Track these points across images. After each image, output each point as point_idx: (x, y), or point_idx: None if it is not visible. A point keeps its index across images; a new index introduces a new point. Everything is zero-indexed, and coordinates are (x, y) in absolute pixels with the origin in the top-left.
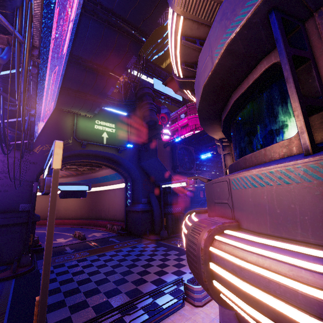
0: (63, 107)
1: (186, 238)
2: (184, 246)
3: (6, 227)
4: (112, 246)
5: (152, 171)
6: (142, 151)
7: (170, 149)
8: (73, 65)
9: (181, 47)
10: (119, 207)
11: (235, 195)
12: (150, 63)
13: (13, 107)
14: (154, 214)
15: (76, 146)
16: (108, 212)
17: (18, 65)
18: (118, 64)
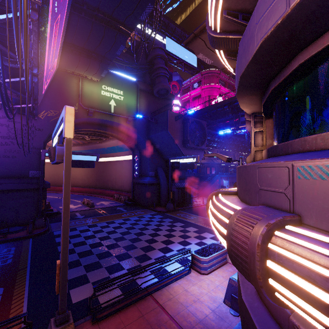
0: (66, 68)
1: (229, 227)
2: (215, 230)
3: (18, 192)
4: (120, 215)
5: (161, 145)
6: (151, 122)
7: (181, 122)
8: (77, 14)
9: None
10: (126, 178)
11: (302, 186)
12: (163, 17)
13: (13, 64)
14: (161, 188)
15: (83, 113)
16: (115, 183)
17: (15, 6)
18: (130, 14)
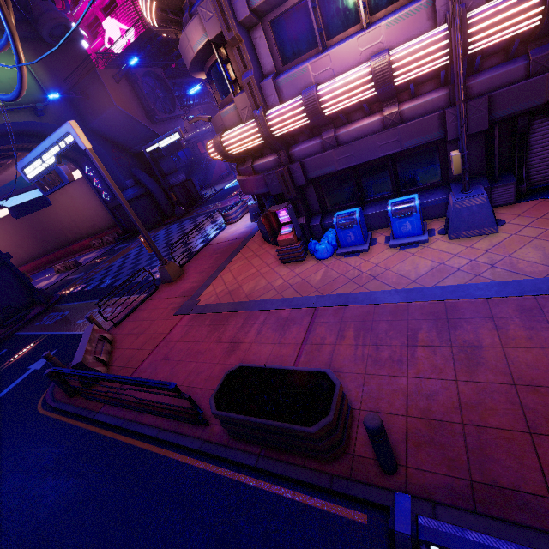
0: None
1: (214, 144)
2: (213, 154)
3: None
4: (128, 248)
5: (117, 133)
6: (77, 100)
7: (127, 83)
8: None
9: (156, 12)
10: (93, 211)
11: (224, 120)
12: None
13: None
14: (154, 196)
15: None
16: (78, 228)
17: None
18: None
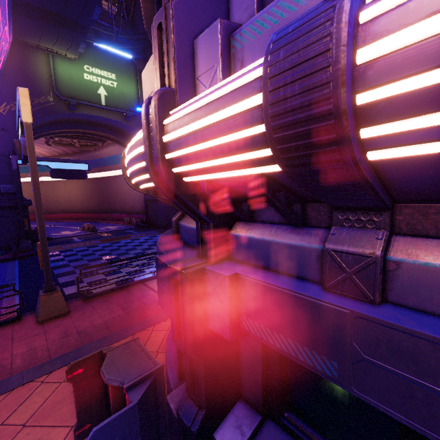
0: (26, 39)
1: None
2: None
3: None
4: (129, 236)
5: None
6: None
7: None
8: None
9: None
10: (137, 196)
11: None
12: None
13: None
14: None
15: (62, 106)
16: (124, 204)
17: None
18: None
